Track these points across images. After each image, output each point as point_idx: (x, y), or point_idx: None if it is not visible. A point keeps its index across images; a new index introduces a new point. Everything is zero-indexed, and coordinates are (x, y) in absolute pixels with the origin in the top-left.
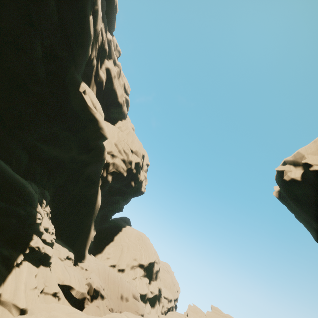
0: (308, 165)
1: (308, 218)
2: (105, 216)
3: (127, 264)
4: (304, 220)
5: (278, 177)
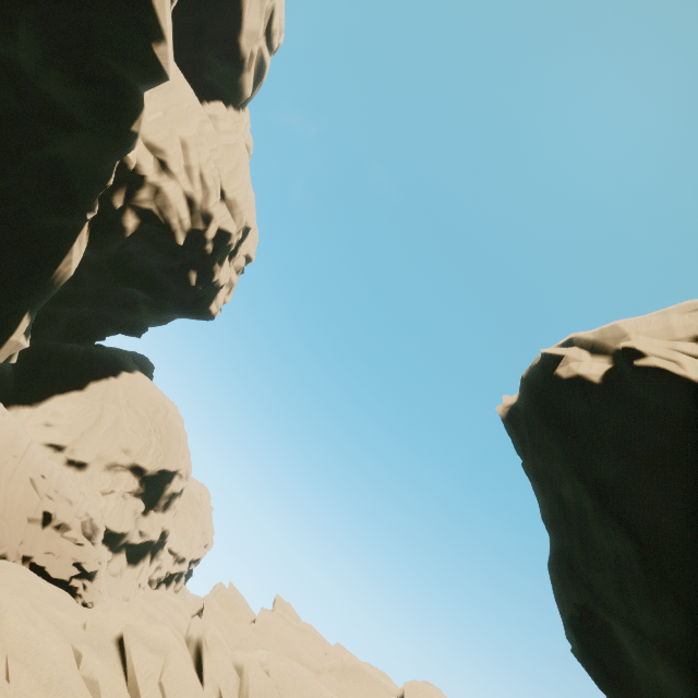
0: (633, 355)
1: (561, 471)
2: (85, 328)
3: (100, 455)
4: (543, 474)
5: (537, 371)
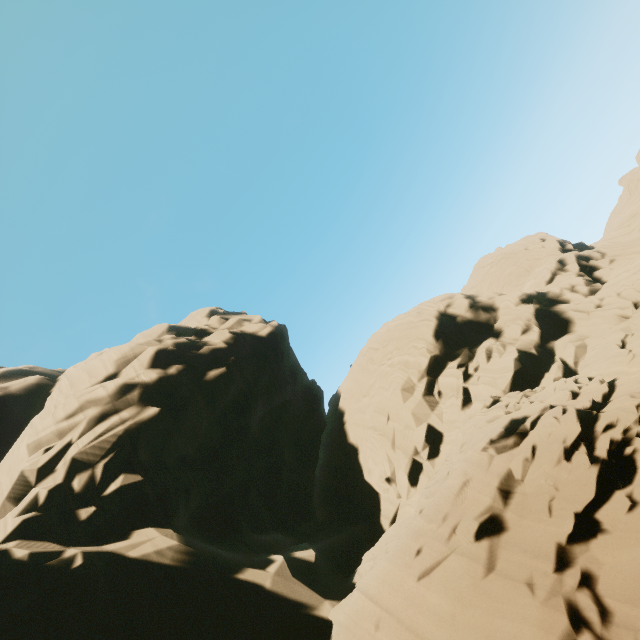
0: None
1: None
2: (311, 448)
3: (422, 420)
4: None
5: None
